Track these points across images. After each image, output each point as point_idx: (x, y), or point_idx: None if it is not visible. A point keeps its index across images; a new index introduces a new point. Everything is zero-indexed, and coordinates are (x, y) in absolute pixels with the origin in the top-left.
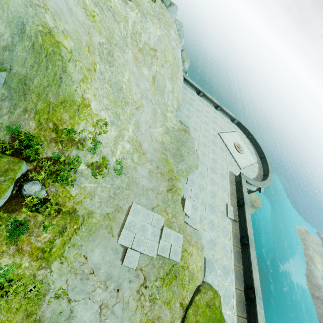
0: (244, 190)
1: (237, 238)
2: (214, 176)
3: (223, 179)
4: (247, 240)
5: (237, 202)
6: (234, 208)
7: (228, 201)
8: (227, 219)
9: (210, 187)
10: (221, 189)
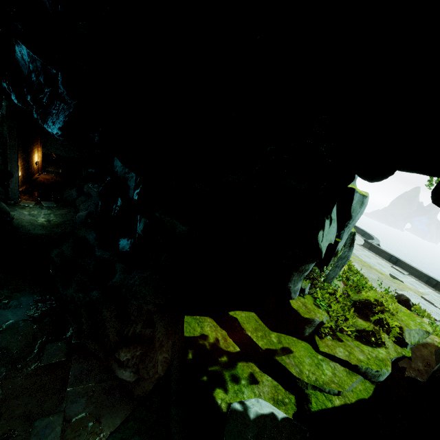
0: (384, 250)
1: (426, 285)
2: (361, 252)
3: (365, 252)
4: (434, 281)
5: (390, 262)
6: (396, 266)
7: (387, 264)
8: (407, 276)
9: (372, 261)
10: (374, 258)
